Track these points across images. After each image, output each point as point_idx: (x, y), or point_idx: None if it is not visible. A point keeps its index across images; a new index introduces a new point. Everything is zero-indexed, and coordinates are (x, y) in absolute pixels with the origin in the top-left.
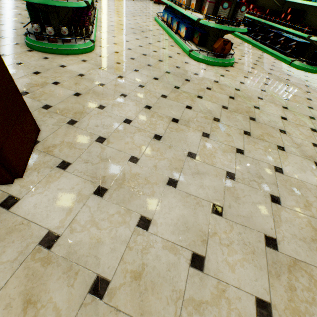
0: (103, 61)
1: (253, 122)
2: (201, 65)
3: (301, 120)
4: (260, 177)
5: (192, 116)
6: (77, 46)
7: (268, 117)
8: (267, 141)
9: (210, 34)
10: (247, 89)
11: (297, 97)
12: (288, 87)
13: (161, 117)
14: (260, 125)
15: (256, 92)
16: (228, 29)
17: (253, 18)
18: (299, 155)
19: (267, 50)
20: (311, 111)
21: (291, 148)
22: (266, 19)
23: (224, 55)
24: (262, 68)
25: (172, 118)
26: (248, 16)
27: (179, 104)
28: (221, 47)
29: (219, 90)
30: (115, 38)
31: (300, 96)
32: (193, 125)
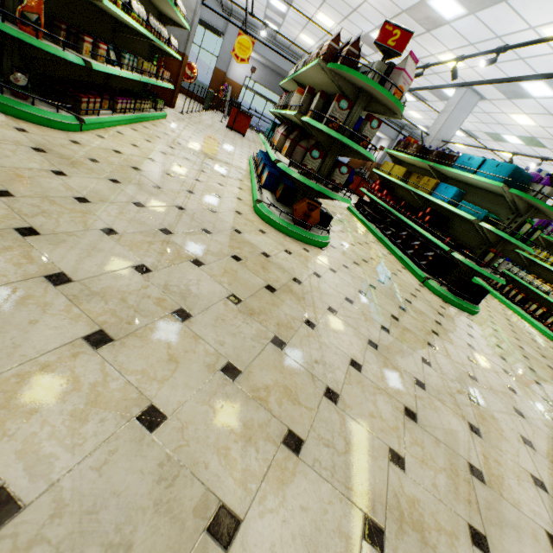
0: (65, 147)
1: (275, 349)
2: (265, 225)
3: (393, 381)
4: (120, 549)
5: (124, 287)
6: (31, 108)
7: (321, 350)
8: (270, 409)
9: (300, 191)
10: (318, 287)
11: (410, 333)
12: (401, 311)
13: (30, 259)
14: (287, 361)
15: (332, 298)
16: (314, 187)
17: (384, 206)
18: (334, 481)
19: (396, 252)
20: (425, 369)
21: (324, 449)
22: (400, 212)
23: (307, 224)
24: (373, 269)
25: (56, 271)
26: (379, 202)
27: (126, 255)
28: (304, 211)
29: (257, 268)
30: (146, 142)
31: (416, 334)
32: (97, 305)
